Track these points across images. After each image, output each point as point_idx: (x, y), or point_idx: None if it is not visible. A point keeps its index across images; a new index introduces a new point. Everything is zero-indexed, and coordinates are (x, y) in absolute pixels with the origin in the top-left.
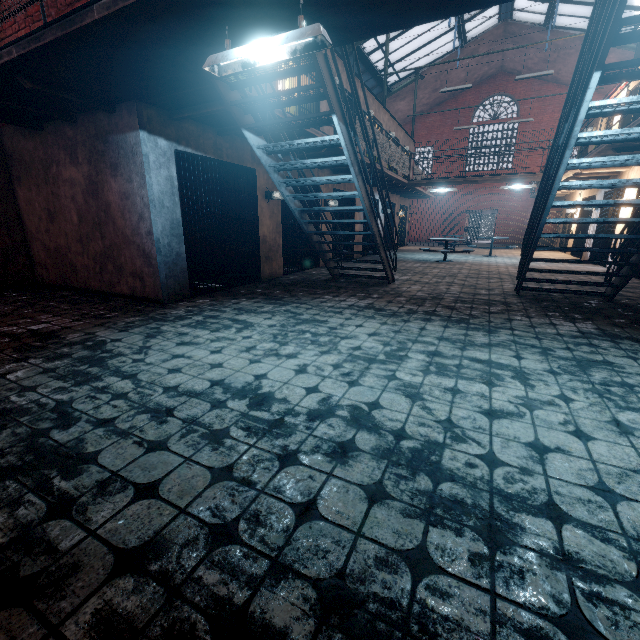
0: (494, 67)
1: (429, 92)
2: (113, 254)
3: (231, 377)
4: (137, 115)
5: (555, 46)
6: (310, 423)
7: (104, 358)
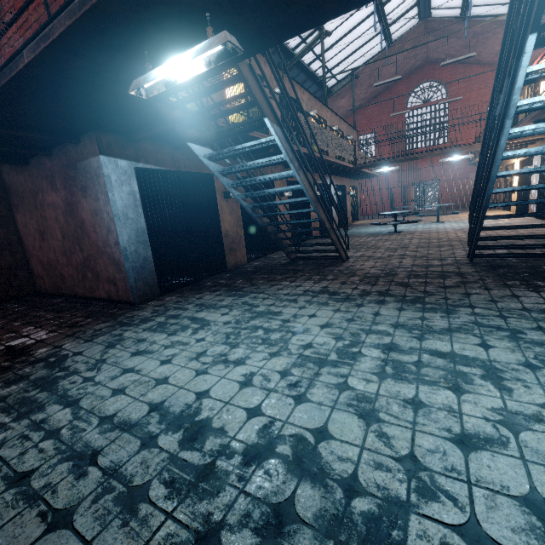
0: (420, 59)
1: (365, 88)
2: (91, 264)
3: (172, 397)
4: (97, 143)
5: (473, 33)
6: (244, 469)
7: (58, 378)
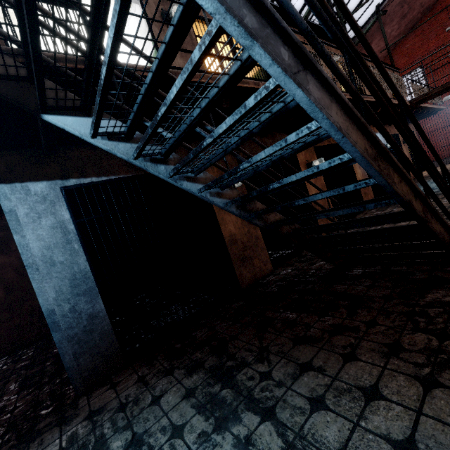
0: None
1: (397, 22)
2: None
3: None
4: None
5: None
6: None
7: None
